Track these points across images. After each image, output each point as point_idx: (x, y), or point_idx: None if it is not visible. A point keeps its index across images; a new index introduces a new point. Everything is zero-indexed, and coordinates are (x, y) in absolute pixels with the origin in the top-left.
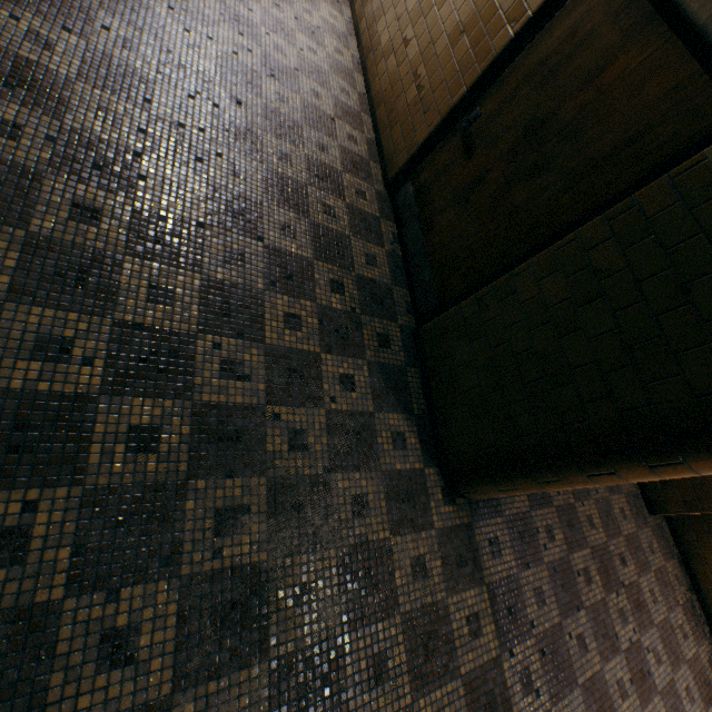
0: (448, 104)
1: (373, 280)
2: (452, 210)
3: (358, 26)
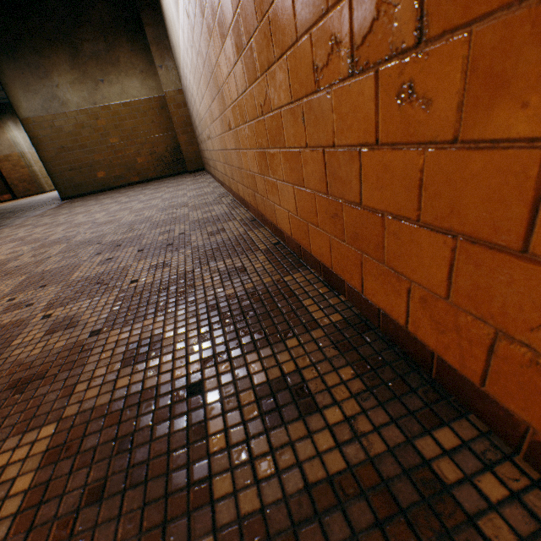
0: None
1: None
2: None
3: None
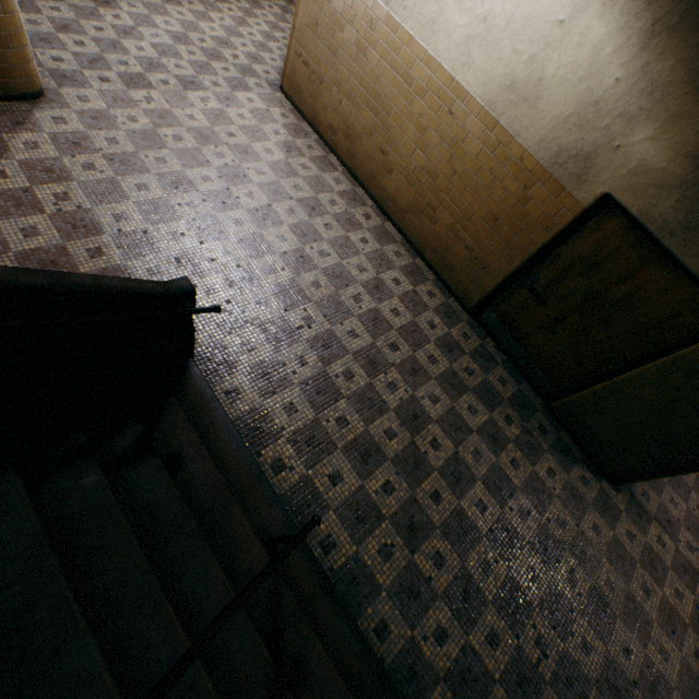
0: (507, 268)
1: (512, 395)
2: (542, 336)
3: (355, 173)
